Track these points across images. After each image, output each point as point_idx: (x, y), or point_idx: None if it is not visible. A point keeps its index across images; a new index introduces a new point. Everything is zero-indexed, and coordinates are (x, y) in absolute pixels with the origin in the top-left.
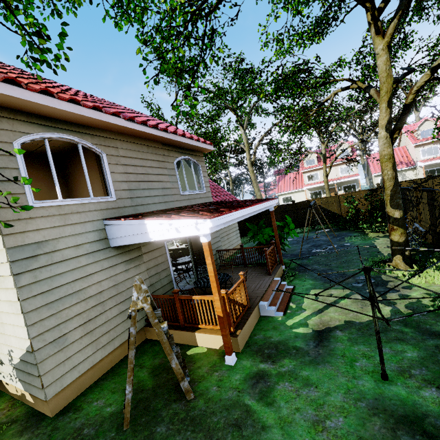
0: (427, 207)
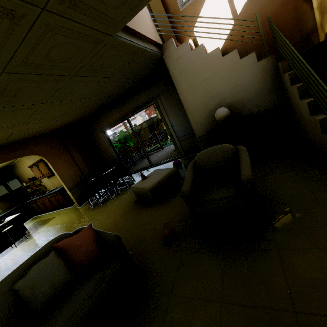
0: (147, 129)
